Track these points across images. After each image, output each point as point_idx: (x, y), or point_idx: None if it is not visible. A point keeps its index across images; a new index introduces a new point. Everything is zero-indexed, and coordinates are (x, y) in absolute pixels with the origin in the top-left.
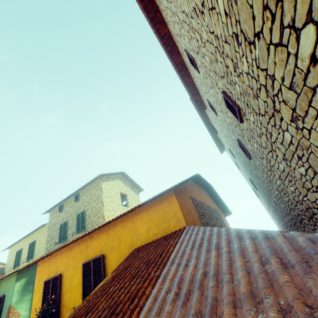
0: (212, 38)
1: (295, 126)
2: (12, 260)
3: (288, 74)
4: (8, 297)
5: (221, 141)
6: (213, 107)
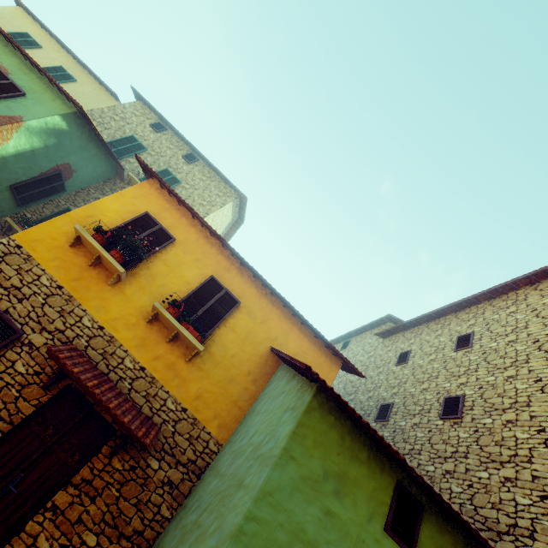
0: (524, 398)
1: (502, 480)
2: (3, 22)
3: (542, 474)
4: (29, 107)
5: None
6: (407, 361)
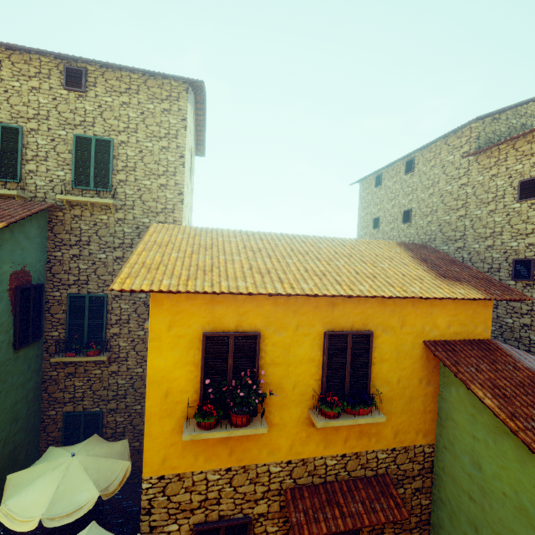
0: None
1: None
2: None
3: None
4: None
5: (382, 179)
6: None
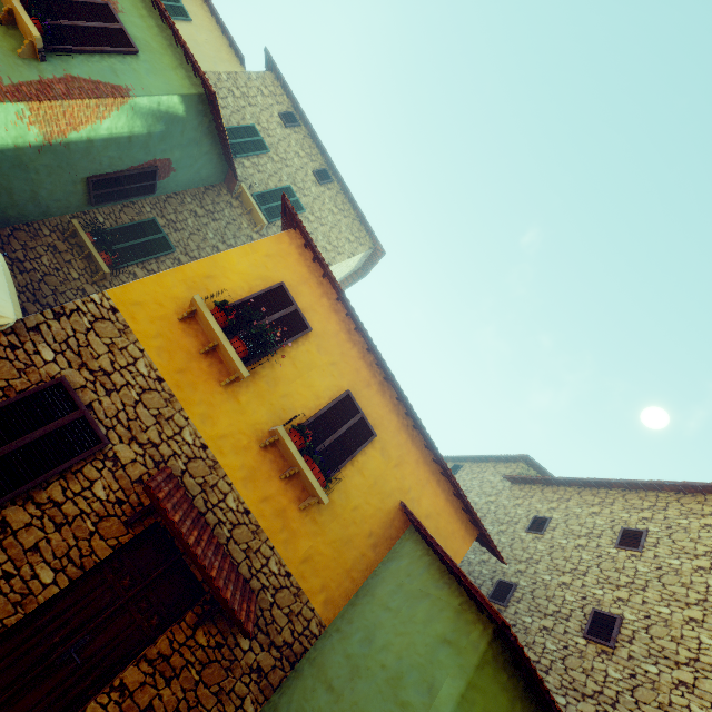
0: (709, 659)
1: None
2: None
3: None
4: (140, 75)
5: None
6: (544, 532)
